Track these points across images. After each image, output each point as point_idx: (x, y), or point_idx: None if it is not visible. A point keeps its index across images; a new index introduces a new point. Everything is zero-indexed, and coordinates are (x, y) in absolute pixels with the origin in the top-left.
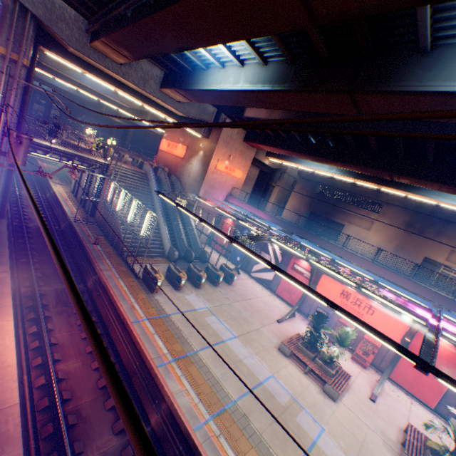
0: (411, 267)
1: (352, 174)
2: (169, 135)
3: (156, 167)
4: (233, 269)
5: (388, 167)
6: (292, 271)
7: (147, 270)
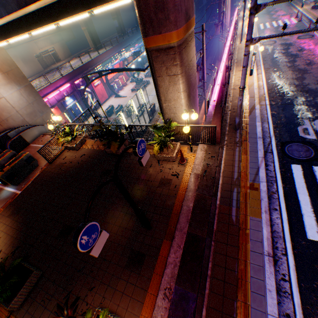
0: (39, 66)
1: None
2: None
3: (0, 142)
4: (110, 106)
5: None
6: (97, 88)
7: (151, 111)
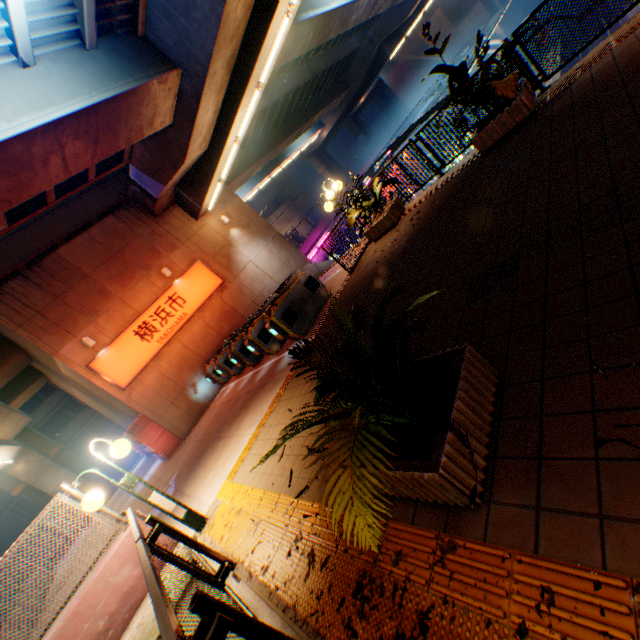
0: None
1: (257, 180)
2: (94, 330)
3: None
4: None
5: (302, 121)
6: None
7: None
